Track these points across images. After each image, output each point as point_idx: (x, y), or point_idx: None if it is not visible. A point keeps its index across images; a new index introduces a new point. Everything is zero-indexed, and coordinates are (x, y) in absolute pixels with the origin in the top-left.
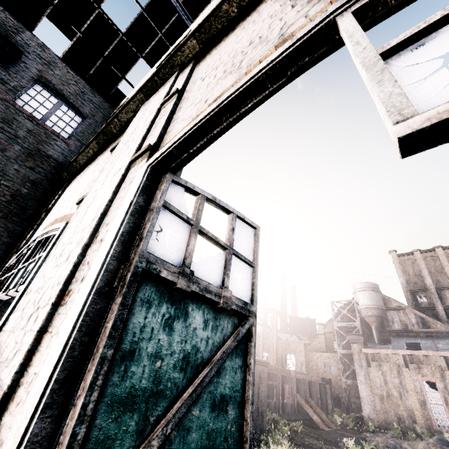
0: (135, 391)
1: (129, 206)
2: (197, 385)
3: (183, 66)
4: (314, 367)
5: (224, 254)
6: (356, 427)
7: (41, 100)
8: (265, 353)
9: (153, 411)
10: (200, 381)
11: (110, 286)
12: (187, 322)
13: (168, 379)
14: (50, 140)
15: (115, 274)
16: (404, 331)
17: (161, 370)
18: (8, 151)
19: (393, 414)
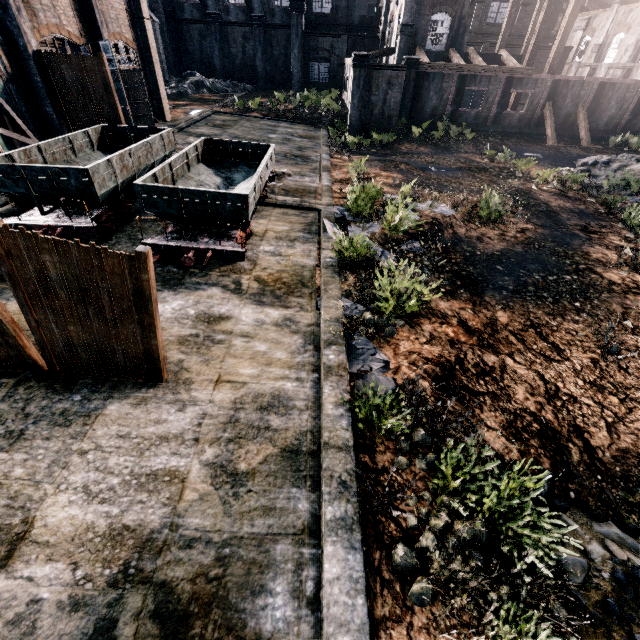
0: None
1: None
2: None
3: None
4: None
5: None
6: None
7: None
8: (621, 35)
9: None
10: None
11: None
12: None
13: None
14: None
15: None
16: None
17: None
18: None
19: None
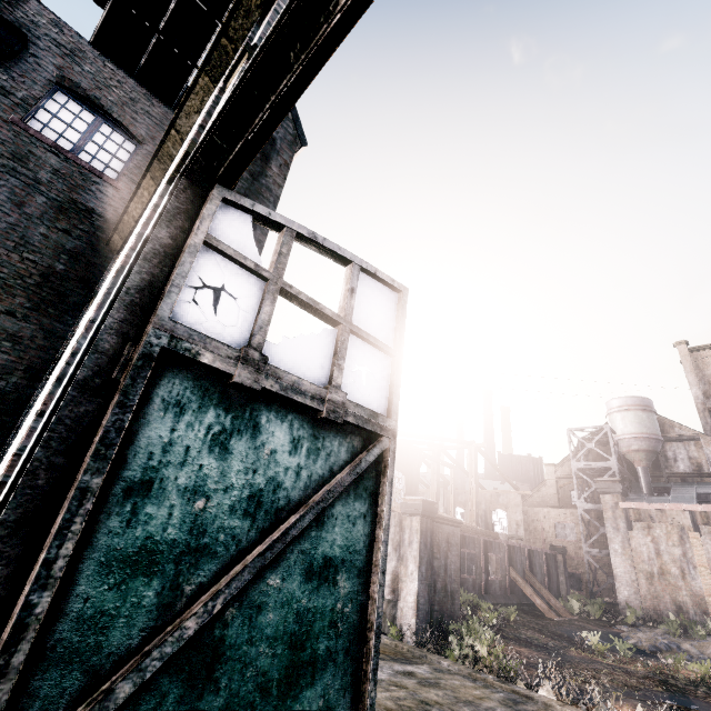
0: (153, 545)
1: (142, 245)
2: (275, 540)
3: (265, 7)
4: (538, 529)
5: (335, 332)
6: (606, 618)
7: (68, 119)
8: (459, 509)
9: (191, 576)
10: (282, 534)
11: (105, 377)
12: (258, 440)
13: (220, 529)
14: (89, 184)
15: (114, 358)
16: (695, 475)
17: (206, 515)
18: (28, 205)
19: (668, 600)
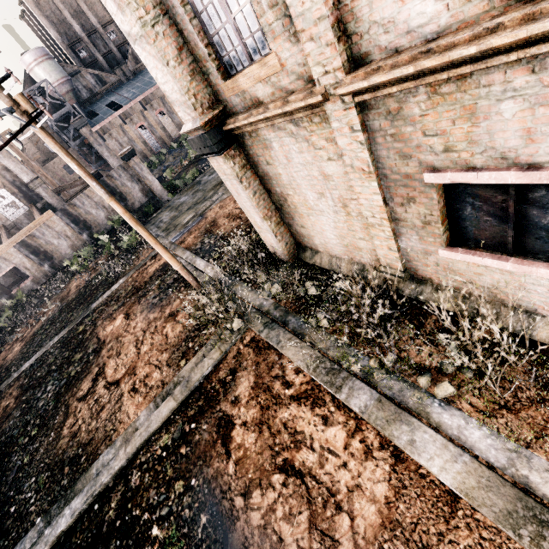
0: None
1: None
2: None
3: None
4: (58, 178)
5: None
6: None
7: None
8: (3, 204)
9: None
10: None
11: None
12: None
13: None
14: None
15: None
16: (93, 96)
17: None
18: None
19: None
